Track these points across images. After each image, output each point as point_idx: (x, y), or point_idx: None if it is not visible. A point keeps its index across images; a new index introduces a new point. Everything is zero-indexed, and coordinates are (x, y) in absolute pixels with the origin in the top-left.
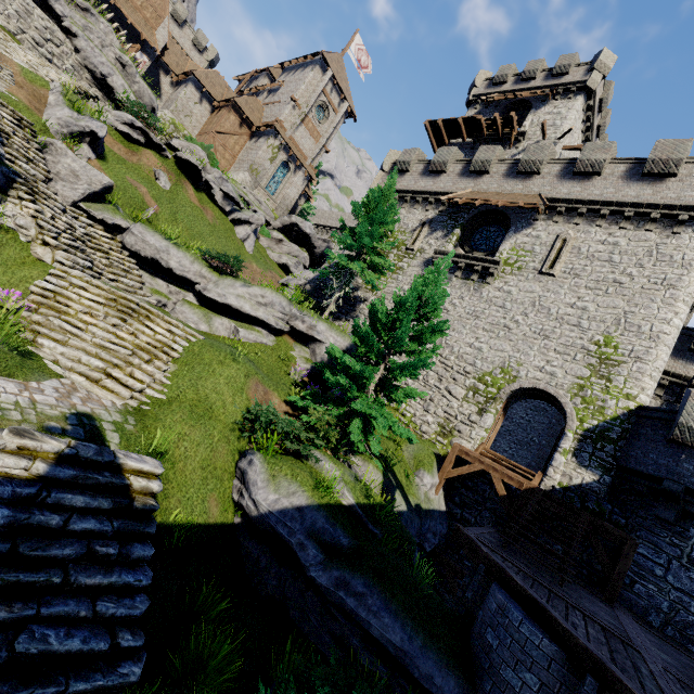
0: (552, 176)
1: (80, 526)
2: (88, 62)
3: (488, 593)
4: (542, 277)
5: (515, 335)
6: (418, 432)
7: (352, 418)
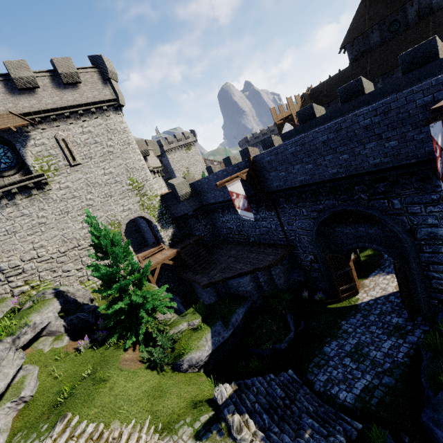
0: (2, 93)
1: (254, 398)
2: None
3: (230, 284)
4: (75, 167)
5: (98, 206)
6: None
7: (154, 310)
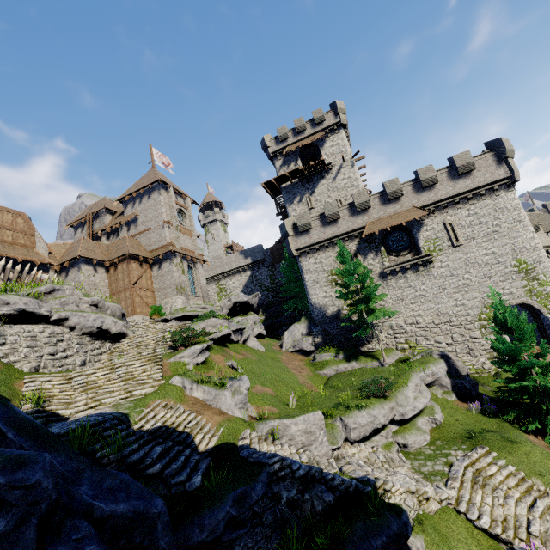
0: (411, 193)
1: None
2: (84, 329)
3: None
4: (457, 248)
5: (474, 286)
6: (486, 372)
7: None
